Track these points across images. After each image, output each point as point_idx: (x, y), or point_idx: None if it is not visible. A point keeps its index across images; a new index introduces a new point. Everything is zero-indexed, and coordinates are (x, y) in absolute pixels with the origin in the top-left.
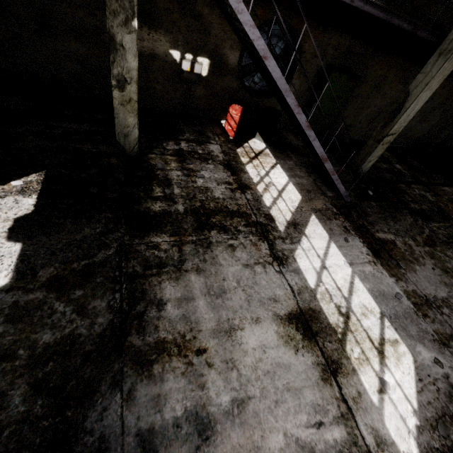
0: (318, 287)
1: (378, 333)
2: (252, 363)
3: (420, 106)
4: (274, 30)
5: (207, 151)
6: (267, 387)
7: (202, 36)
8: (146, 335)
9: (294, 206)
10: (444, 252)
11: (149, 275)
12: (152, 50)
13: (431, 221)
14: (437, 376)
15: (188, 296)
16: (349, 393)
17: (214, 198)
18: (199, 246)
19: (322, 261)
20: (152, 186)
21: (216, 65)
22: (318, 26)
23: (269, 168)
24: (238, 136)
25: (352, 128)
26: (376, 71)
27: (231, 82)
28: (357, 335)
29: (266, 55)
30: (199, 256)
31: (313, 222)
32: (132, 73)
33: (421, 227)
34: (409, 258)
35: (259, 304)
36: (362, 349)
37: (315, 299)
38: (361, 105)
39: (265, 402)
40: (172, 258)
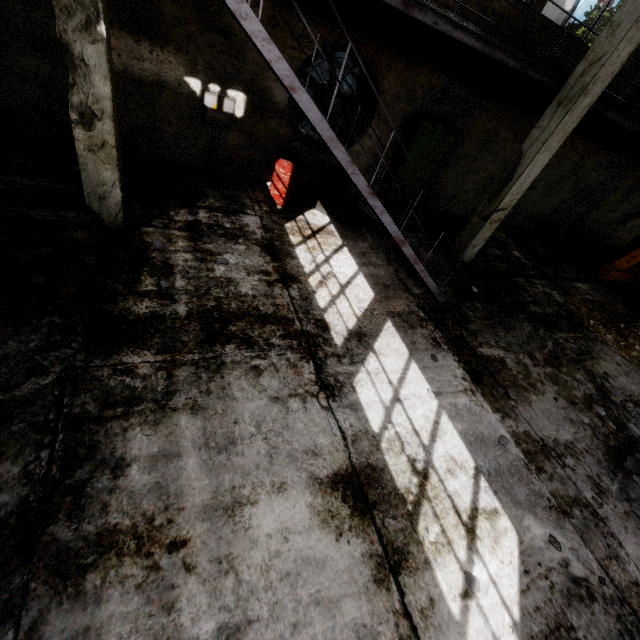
0: (384, 431)
1: (469, 500)
2: (262, 560)
3: (538, 172)
4: (349, 61)
5: (239, 225)
6: (283, 601)
7: (233, 60)
8: (83, 522)
9: (362, 308)
10: (571, 374)
11: (109, 418)
12: (158, 76)
13: (557, 331)
14: (552, 564)
15: (171, 452)
16: (415, 601)
17: (238, 295)
18: (202, 369)
19: (395, 390)
20: (140, 275)
21: (256, 103)
22: (401, 57)
23: (331, 252)
24: (289, 205)
25: (456, 200)
26: (484, 124)
27: (279, 128)
28: (437, 505)
29: (294, 85)
30: (200, 385)
31: (387, 332)
32: (104, 104)
33: (542, 339)
34: (523, 384)
35: (288, 460)
36: (442, 527)
37: (378, 449)
38: (465, 169)
39: (276, 627)
40: (153, 389)
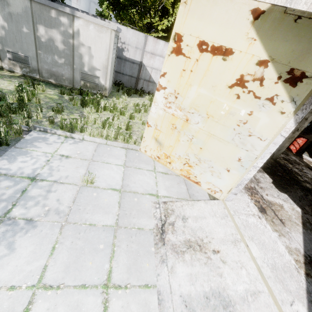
0: None
1: None
2: None
3: None
4: None
5: (294, 159)
6: None
7: None
8: None
9: None
10: None
11: None
12: None
13: None
14: None
15: None
16: None
17: None
18: None
19: None
20: (295, 175)
21: None
22: None
23: None
24: (296, 152)
25: None
26: None
27: None
28: None
29: None
30: None
31: None
32: (302, 128)
33: None
34: None
35: None
36: None
37: None
38: None
39: None
40: None
